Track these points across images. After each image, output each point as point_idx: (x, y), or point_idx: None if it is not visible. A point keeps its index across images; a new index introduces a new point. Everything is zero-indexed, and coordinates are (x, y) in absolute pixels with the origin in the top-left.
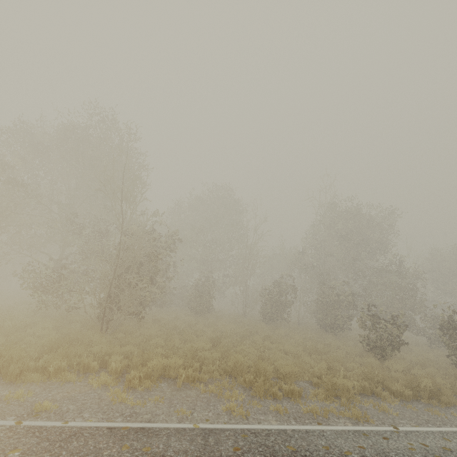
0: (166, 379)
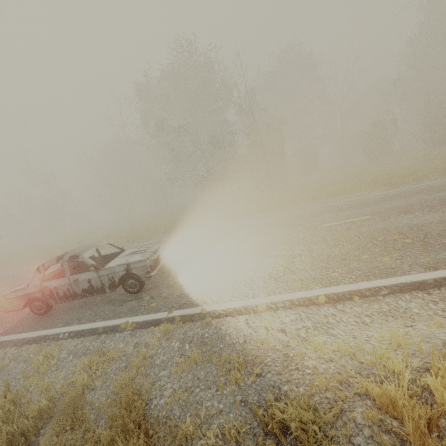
0: (336, 195)
